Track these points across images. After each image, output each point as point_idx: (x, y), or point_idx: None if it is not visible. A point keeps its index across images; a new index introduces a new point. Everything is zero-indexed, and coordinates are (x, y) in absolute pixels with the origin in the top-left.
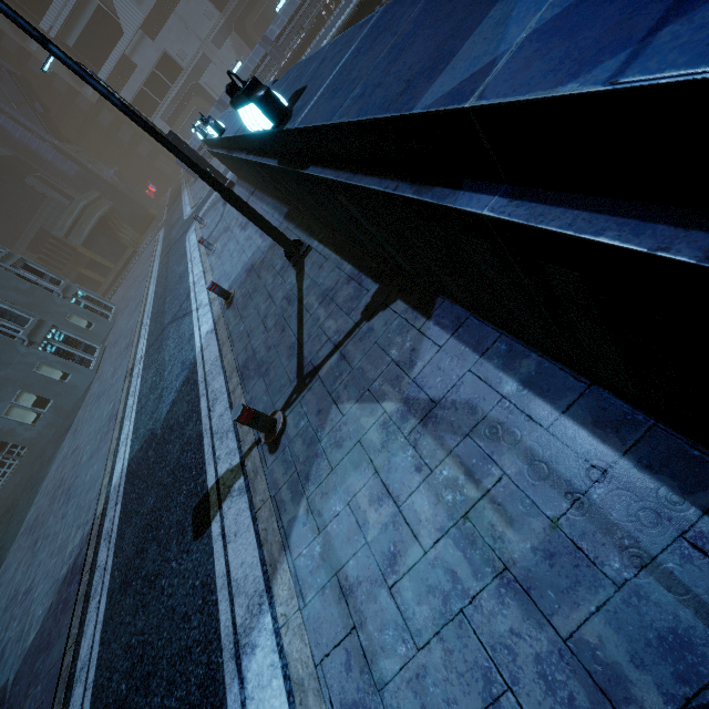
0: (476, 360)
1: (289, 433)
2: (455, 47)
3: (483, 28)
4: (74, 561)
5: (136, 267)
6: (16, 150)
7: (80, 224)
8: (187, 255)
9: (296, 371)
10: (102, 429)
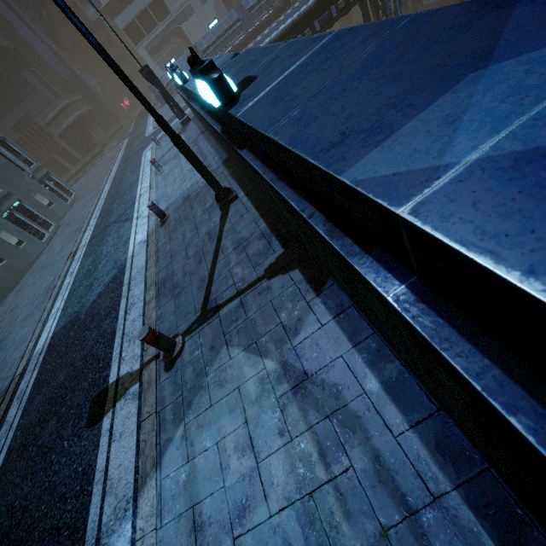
0: (349, 349)
1: (184, 358)
2: (396, 121)
3: (429, 115)
4: None
5: (100, 164)
6: (18, 44)
7: (60, 118)
8: (141, 168)
9: (202, 303)
10: (39, 297)
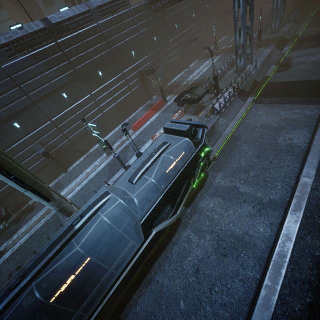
0: None
1: None
2: None
3: None
4: None
5: None
6: None
7: None
8: None
9: None
10: None
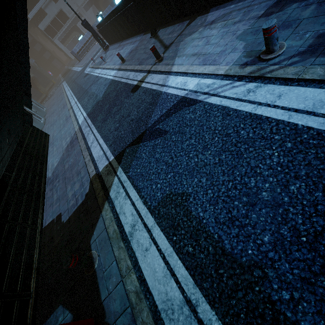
0: (223, 9)
1: (166, 56)
2: None
3: None
4: (70, 141)
5: (51, 97)
6: None
7: None
8: (89, 73)
9: (164, 48)
10: (62, 123)
